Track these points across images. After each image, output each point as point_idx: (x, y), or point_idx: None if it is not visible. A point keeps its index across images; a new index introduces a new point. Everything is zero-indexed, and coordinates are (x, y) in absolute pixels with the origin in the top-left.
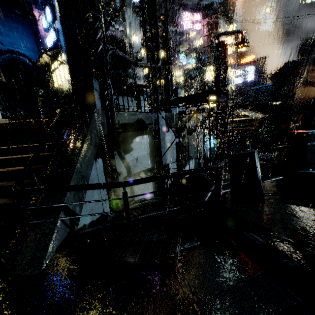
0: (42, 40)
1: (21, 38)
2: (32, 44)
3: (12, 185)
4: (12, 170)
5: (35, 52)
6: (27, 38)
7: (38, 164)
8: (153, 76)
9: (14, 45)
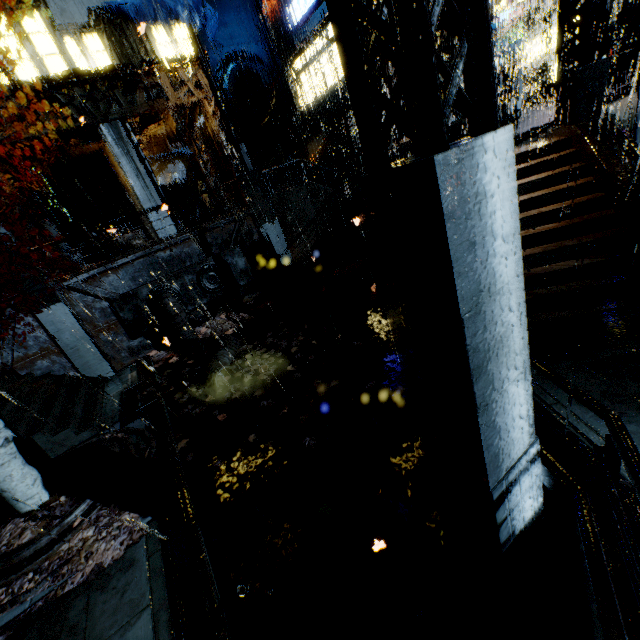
0: (271, 7)
1: (240, 18)
2: (256, 23)
3: (578, 243)
4: (553, 229)
5: (263, 41)
6: (246, 14)
7: (565, 218)
8: (626, 7)
9: (234, 40)
